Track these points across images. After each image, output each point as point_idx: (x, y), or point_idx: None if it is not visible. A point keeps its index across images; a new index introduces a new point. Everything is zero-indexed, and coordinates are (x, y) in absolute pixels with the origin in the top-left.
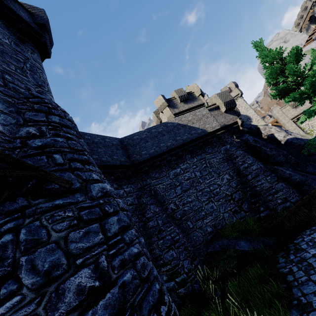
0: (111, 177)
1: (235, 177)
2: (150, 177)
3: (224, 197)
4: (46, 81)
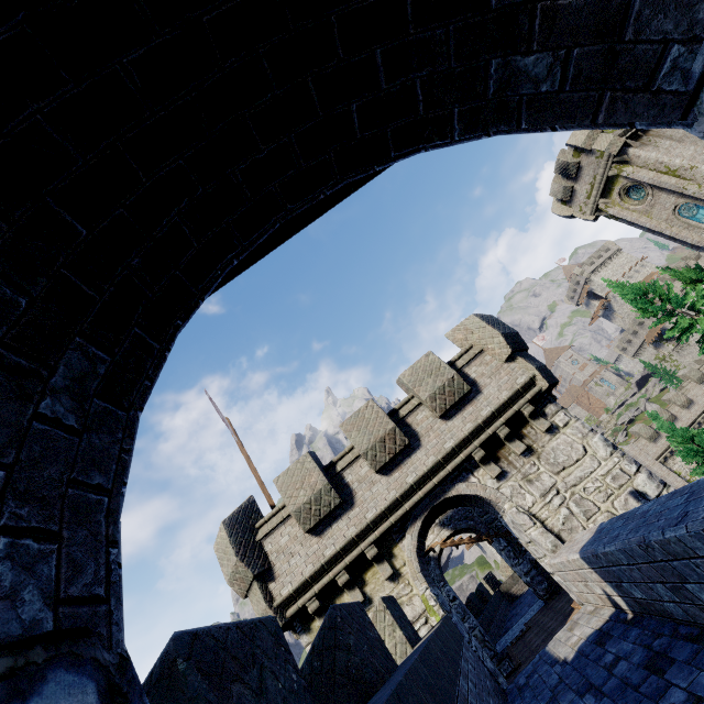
0: None
1: None
2: None
3: None
4: None
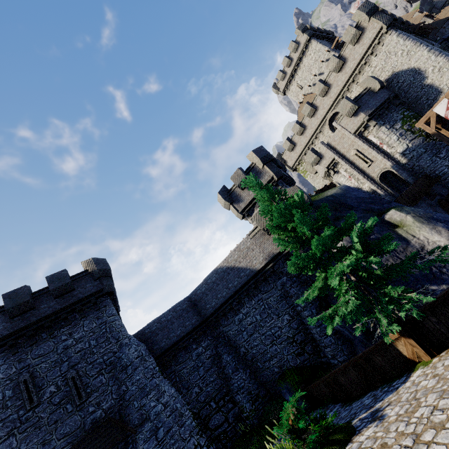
0: (190, 339)
1: (296, 316)
2: (221, 325)
3: (286, 340)
4: (119, 326)
